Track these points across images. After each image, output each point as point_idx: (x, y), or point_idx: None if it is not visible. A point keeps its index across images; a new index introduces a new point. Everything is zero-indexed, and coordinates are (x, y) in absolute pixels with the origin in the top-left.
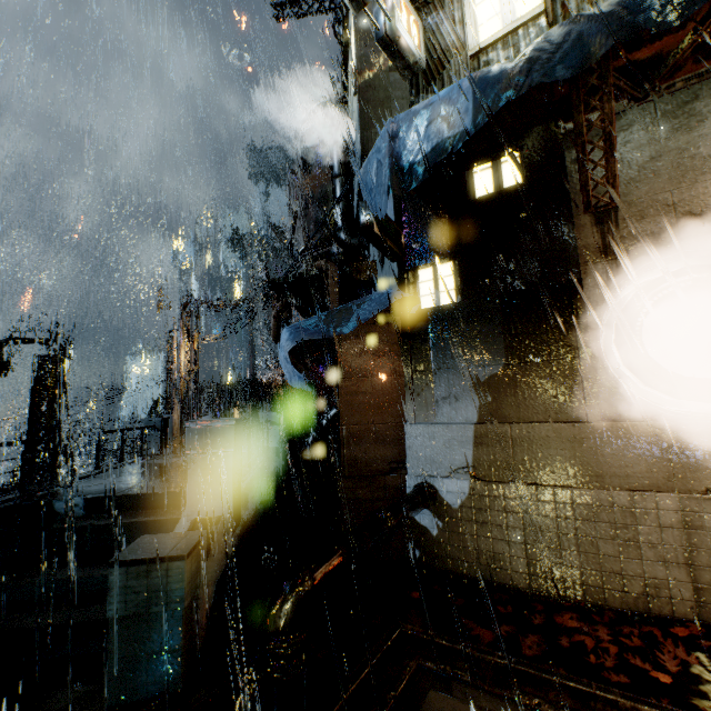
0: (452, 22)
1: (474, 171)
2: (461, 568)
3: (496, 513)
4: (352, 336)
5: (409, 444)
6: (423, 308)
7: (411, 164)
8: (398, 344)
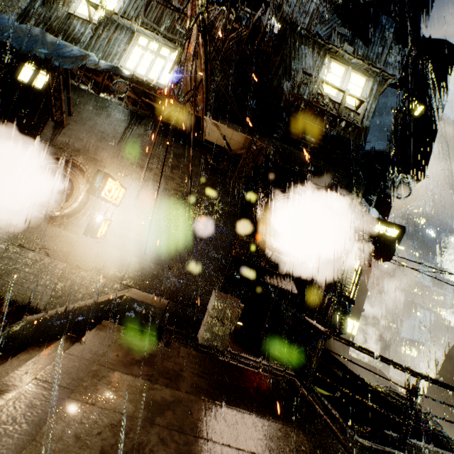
0: None
1: (26, 65)
2: None
3: None
4: None
5: None
6: None
7: None
8: None
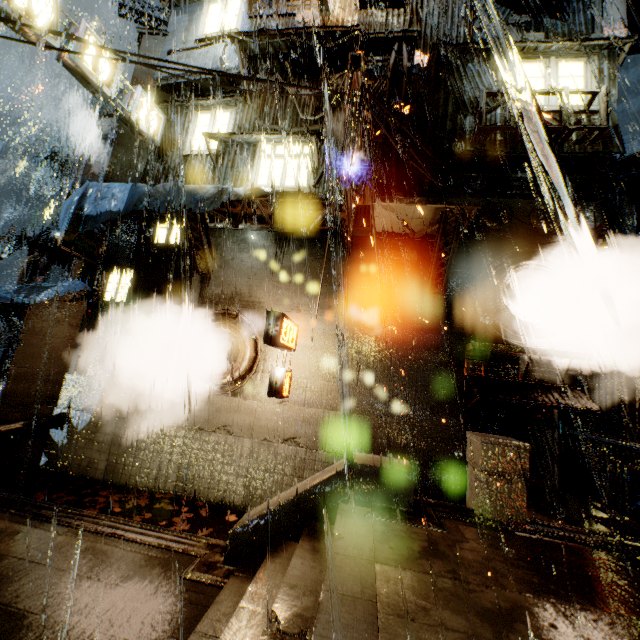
0: (182, 128)
1: (159, 226)
2: (70, 468)
3: (100, 435)
4: (44, 305)
5: (65, 387)
6: (106, 299)
7: (91, 216)
8: (81, 319)
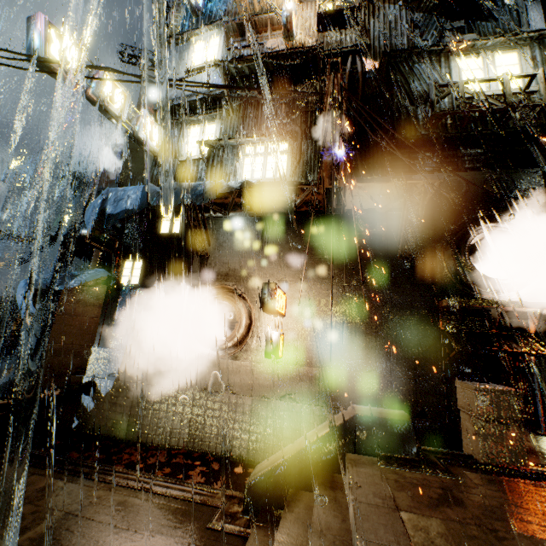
0: (178, 140)
1: (163, 219)
2: (97, 429)
3: (121, 398)
4: (74, 290)
5: (91, 358)
6: (123, 282)
7: (111, 214)
8: (103, 300)
